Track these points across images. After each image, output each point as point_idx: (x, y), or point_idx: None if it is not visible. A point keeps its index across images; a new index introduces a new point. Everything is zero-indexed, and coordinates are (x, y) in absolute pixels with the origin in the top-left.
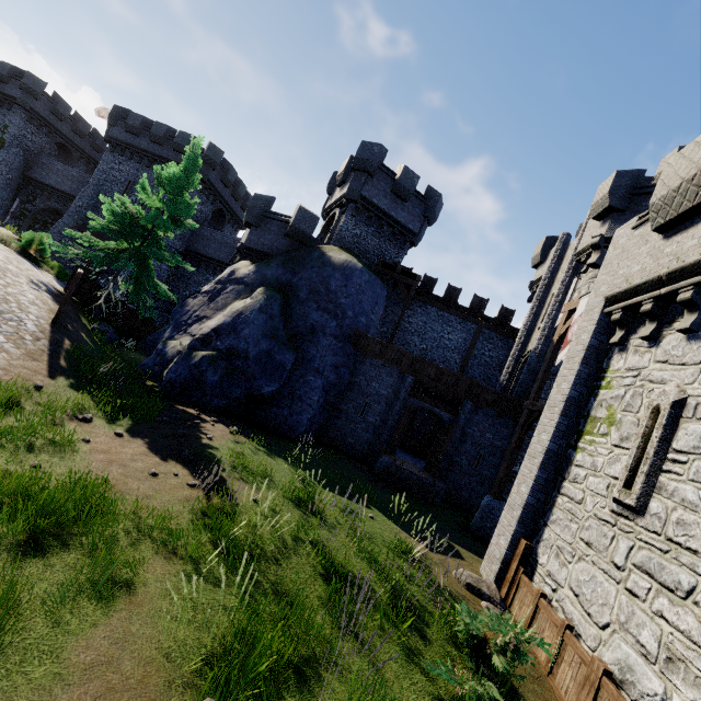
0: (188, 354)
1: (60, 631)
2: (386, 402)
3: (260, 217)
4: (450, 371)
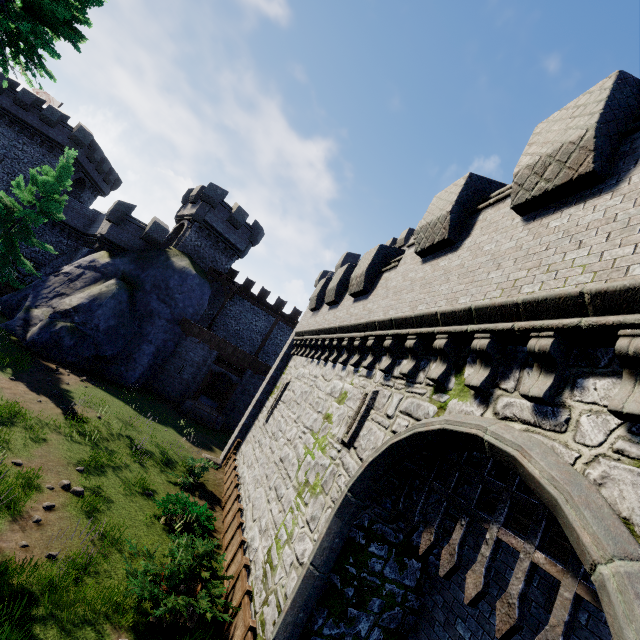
0: (50, 322)
1: (27, 447)
2: (197, 366)
3: (121, 218)
4: (242, 351)
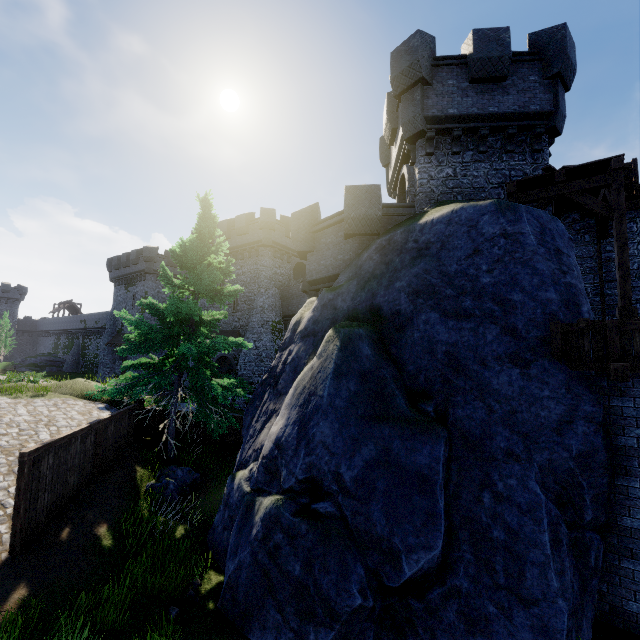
0: (250, 505)
1: None
2: None
3: (309, 237)
4: None
